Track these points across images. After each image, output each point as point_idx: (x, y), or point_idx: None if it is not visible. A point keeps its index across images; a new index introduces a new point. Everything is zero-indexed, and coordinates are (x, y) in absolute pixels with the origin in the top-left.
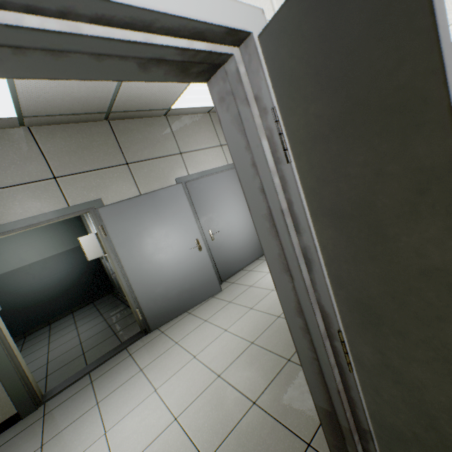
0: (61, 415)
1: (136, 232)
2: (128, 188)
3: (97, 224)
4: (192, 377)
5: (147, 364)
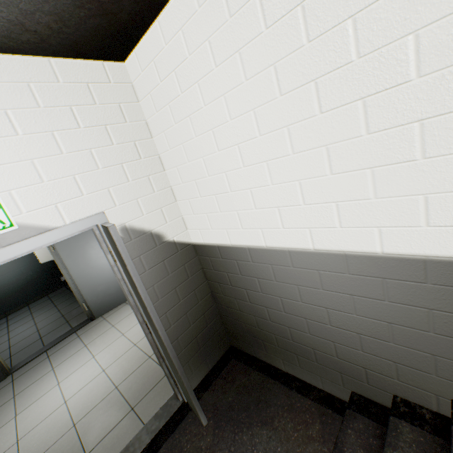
0: (27, 379)
1: (80, 246)
2: None
3: None
4: (119, 347)
5: (90, 342)
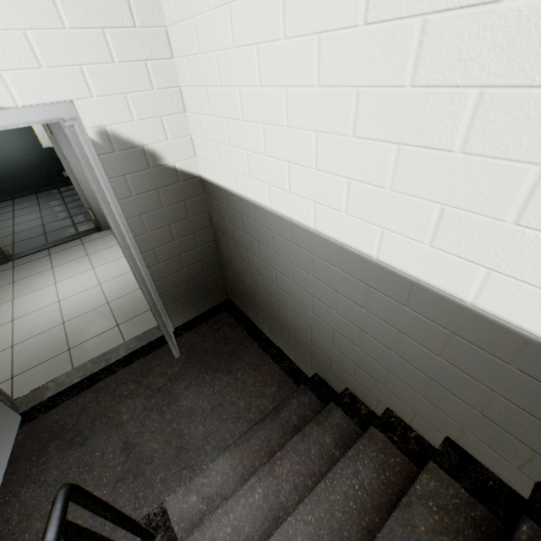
0: (27, 270)
1: None
2: None
3: None
4: (120, 266)
5: (93, 253)
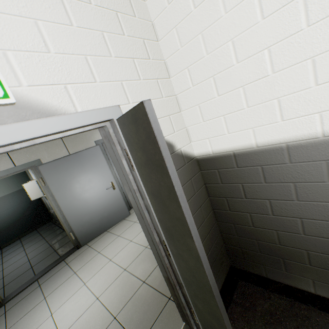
0: (19, 310)
1: (67, 181)
2: (60, 150)
3: (38, 177)
4: (108, 272)
5: (79, 268)
